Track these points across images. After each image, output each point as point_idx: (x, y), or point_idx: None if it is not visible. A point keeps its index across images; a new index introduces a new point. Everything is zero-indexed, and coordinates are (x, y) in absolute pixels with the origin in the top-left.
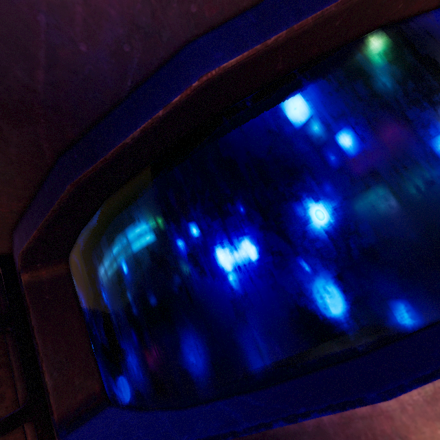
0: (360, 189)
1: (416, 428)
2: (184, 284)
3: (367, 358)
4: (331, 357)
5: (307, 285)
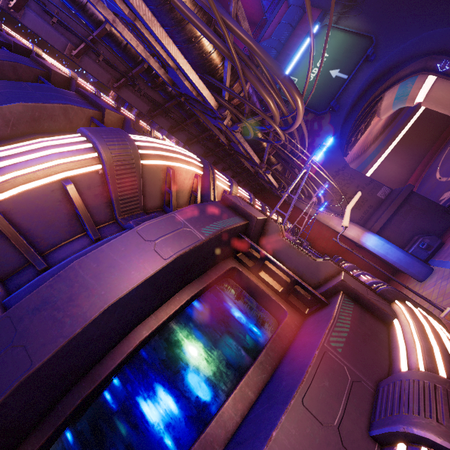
0: None
1: None
2: None
3: None
4: None
5: None
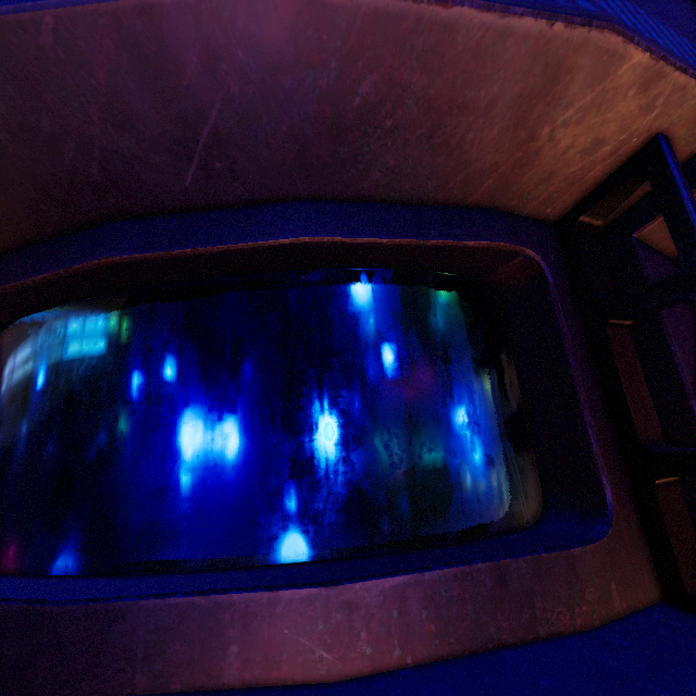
0: (213, 418)
1: (62, 636)
2: (33, 443)
3: (116, 578)
4: (101, 568)
5: (120, 491)
